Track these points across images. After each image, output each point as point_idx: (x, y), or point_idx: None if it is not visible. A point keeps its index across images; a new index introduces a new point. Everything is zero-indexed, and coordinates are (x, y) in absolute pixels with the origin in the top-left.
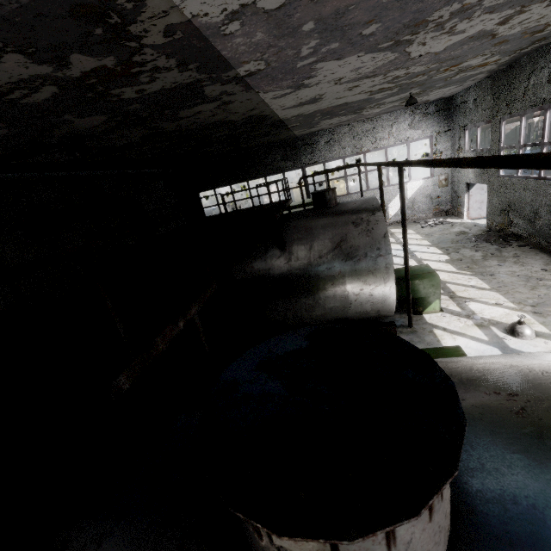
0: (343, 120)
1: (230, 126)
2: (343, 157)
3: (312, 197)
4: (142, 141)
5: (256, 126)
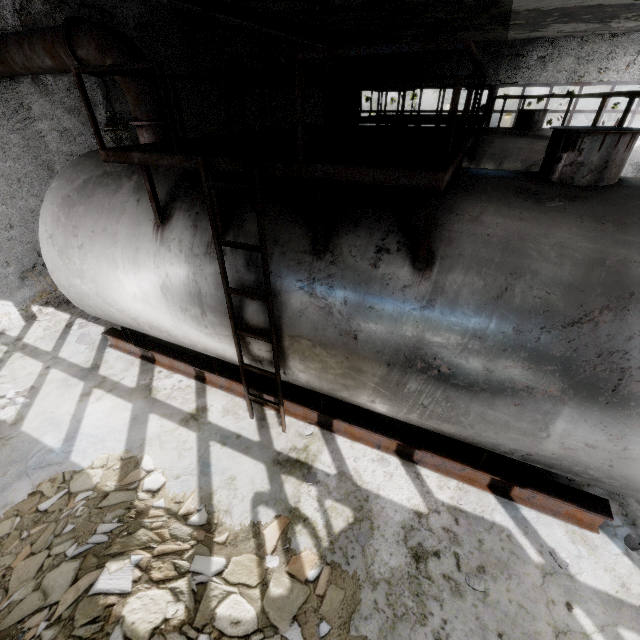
0: (580, 29)
1: (453, 7)
2: (552, 85)
3: (519, 115)
4: (359, 6)
5: (477, 14)
